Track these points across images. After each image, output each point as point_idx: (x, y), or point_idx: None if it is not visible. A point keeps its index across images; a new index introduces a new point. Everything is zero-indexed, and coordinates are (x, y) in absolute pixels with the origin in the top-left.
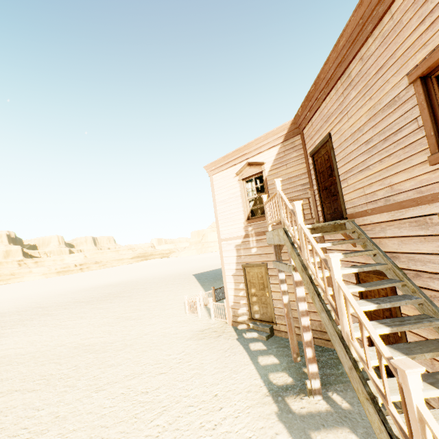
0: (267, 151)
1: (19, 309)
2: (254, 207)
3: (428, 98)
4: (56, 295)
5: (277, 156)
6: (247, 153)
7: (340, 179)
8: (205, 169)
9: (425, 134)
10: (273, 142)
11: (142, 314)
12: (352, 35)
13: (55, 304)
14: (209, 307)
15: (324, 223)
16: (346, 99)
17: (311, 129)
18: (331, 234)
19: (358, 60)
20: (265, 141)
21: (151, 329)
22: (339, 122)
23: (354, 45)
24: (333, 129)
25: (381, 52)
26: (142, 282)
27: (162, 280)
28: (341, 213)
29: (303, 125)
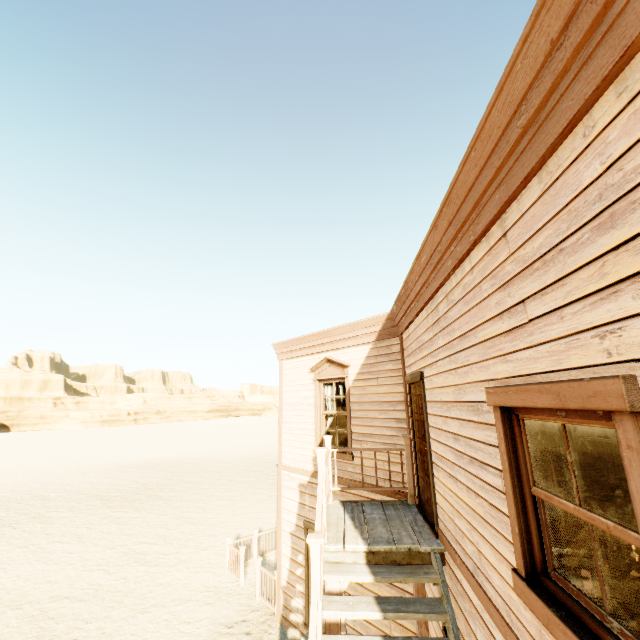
0: (354, 348)
1: (15, 493)
2: (331, 429)
3: (513, 452)
4: (77, 472)
5: (366, 361)
6: (328, 342)
7: (432, 457)
8: (274, 348)
9: (509, 519)
10: (362, 337)
11: (164, 552)
12: (433, 257)
13: (65, 494)
14: (267, 559)
15: (390, 547)
16: (435, 340)
17: (408, 341)
18: (393, 581)
19: (444, 295)
20: (352, 333)
21: (157, 598)
22: (430, 365)
23: (438, 272)
24: (425, 369)
25: (463, 310)
26: (201, 467)
27: (231, 468)
28: (433, 515)
29: (400, 329)
